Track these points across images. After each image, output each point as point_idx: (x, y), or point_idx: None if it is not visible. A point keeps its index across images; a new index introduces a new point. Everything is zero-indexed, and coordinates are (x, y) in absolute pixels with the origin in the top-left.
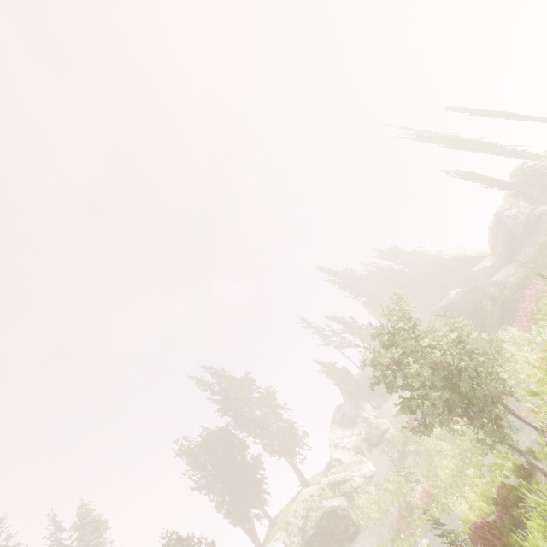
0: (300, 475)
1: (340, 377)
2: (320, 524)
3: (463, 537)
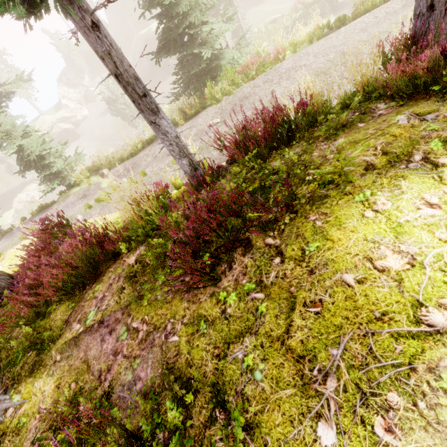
0: (38, 109)
1: (66, 50)
2: (60, 134)
3: (121, 143)
